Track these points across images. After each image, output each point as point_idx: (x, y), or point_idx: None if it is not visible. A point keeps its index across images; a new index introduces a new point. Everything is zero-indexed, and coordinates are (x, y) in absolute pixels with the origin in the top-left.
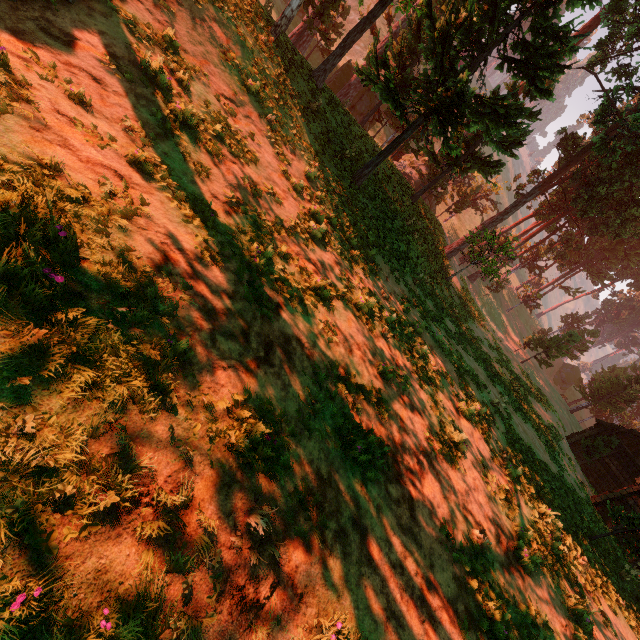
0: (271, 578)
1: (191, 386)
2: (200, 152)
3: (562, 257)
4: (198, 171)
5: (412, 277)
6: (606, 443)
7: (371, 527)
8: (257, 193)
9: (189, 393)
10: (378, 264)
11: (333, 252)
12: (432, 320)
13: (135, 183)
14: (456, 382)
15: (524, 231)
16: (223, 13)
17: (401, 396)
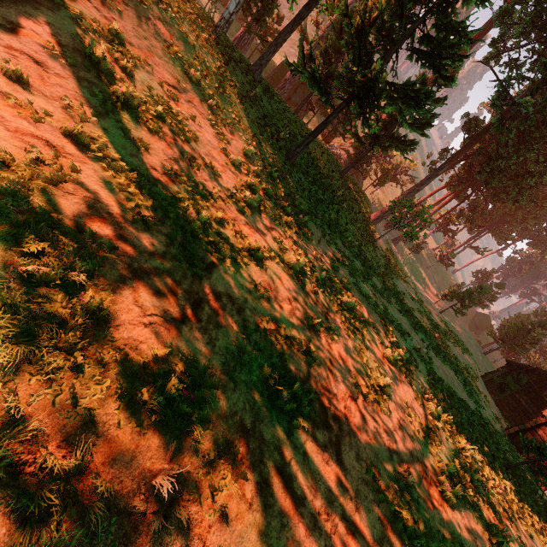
0: (178, 543)
1: (104, 343)
2: (141, 129)
3: (471, 221)
4: (137, 145)
5: (342, 240)
6: (516, 380)
7: (296, 475)
8: (196, 166)
9: (99, 351)
10: (310, 229)
11: (268, 218)
12: (360, 277)
13: (68, 153)
14: (382, 331)
15: (438, 200)
16: (167, 13)
17: (330, 345)
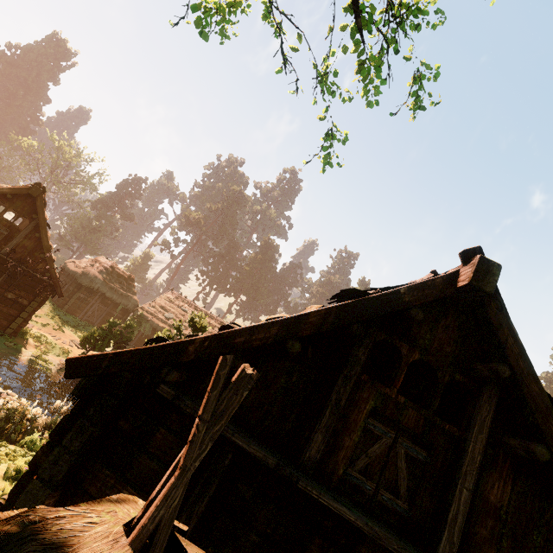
0: None
1: None
2: None
3: None
4: None
5: None
6: None
7: None
8: None
9: None
10: None
11: None
12: None
13: None
14: None
15: None
16: None
17: None
